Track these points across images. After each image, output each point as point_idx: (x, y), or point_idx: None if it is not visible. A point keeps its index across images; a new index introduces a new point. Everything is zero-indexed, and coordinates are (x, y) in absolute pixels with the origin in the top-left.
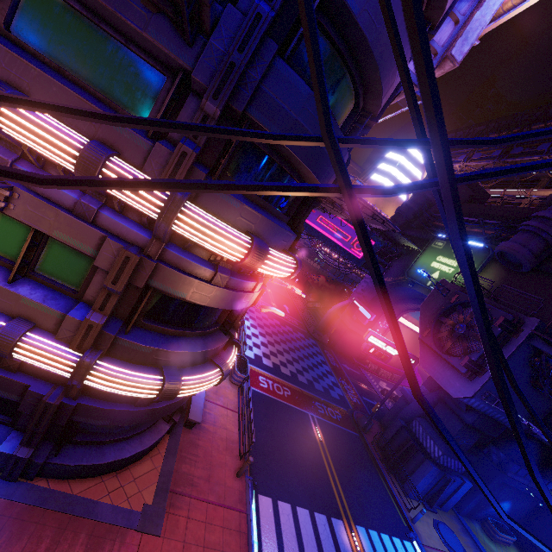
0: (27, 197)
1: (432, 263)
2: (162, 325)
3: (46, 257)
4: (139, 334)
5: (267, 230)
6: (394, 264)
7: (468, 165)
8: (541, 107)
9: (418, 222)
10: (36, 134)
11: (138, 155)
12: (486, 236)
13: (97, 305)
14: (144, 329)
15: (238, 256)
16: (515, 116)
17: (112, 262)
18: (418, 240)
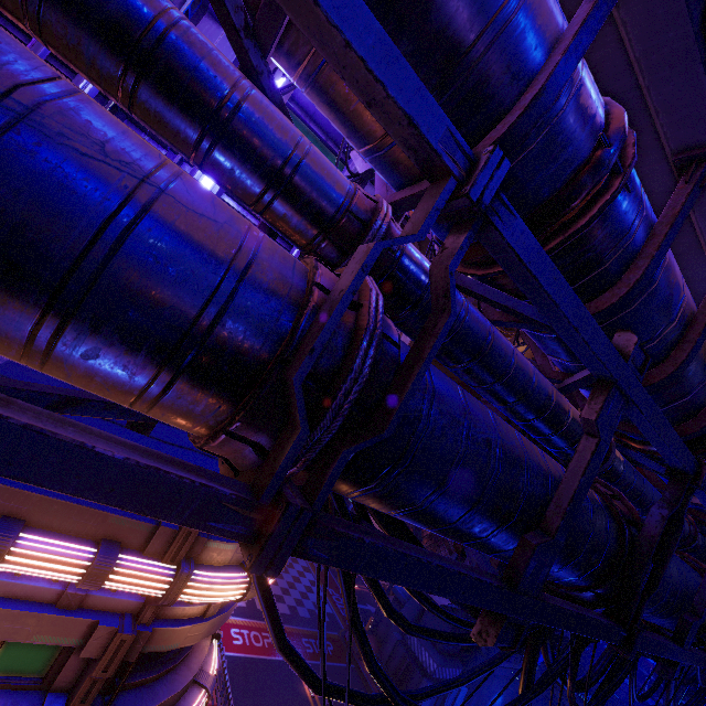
0: (4, 613)
1: None
2: (144, 675)
3: (3, 653)
4: (119, 702)
5: None
6: None
7: None
8: None
9: None
10: (40, 567)
11: (139, 538)
12: None
13: (78, 699)
14: (123, 690)
15: (237, 597)
16: None
17: (102, 647)
18: None
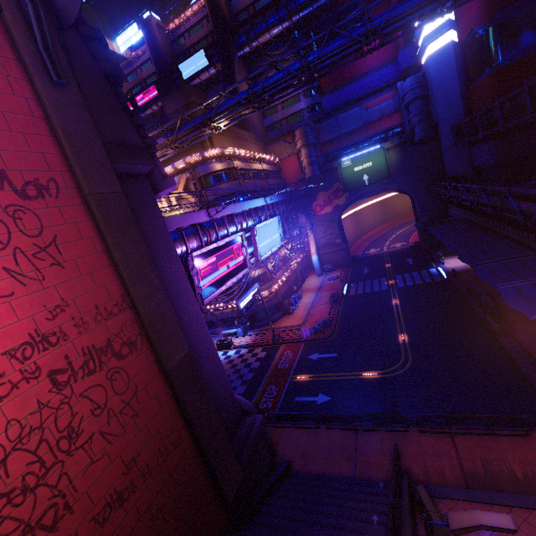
0: None
1: None
2: None
3: None
4: None
5: None
6: None
7: None
8: None
9: None
10: None
11: None
12: None
13: None
14: None
15: None
16: None
17: None
18: None
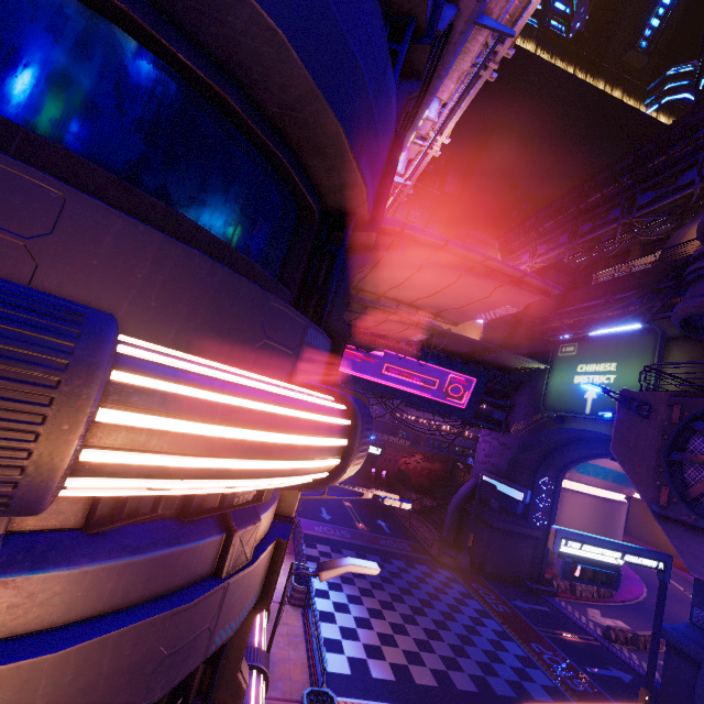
0: None
1: (574, 379)
2: None
3: None
4: None
5: (151, 281)
6: (516, 401)
7: (537, 262)
8: (586, 179)
9: (520, 333)
10: None
11: None
12: (636, 312)
13: None
14: None
15: None
16: (562, 197)
17: None
18: (533, 356)
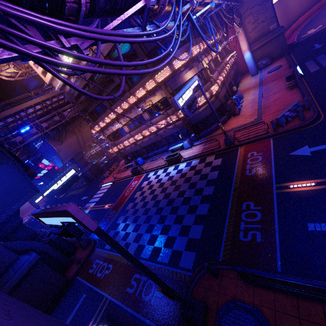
0: None
1: None
2: None
3: None
4: None
5: None
6: None
7: None
8: None
9: None
10: None
11: None
12: None
13: None
14: None
15: None
16: None
17: None
18: None
